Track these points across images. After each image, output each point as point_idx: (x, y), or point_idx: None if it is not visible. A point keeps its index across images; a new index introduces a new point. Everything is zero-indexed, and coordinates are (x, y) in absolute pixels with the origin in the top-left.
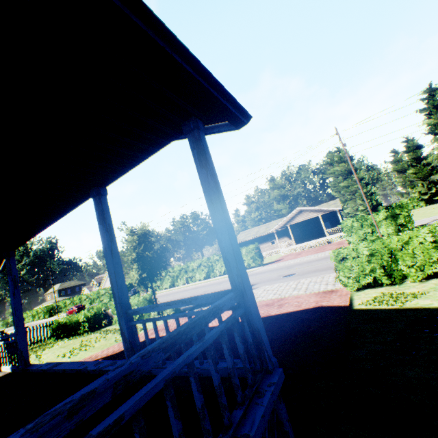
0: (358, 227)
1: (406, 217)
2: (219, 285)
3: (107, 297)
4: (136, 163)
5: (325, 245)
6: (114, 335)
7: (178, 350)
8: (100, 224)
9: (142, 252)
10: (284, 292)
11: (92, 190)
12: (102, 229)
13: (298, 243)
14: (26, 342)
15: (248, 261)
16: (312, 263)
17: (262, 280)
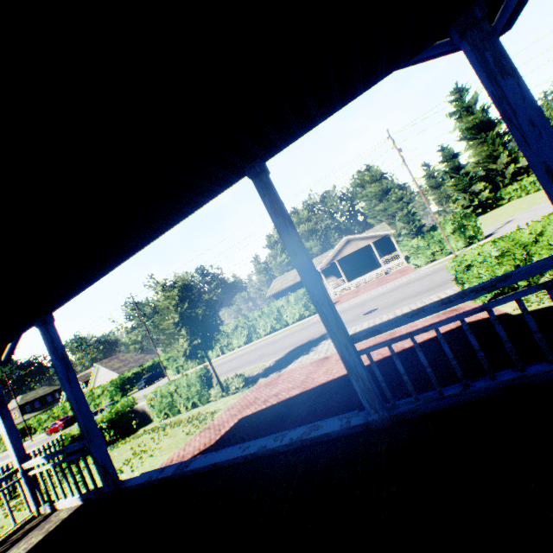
0: (424, 247)
1: (474, 227)
2: (276, 344)
3: (107, 397)
4: (340, 105)
5: (383, 277)
6: (176, 430)
7: (323, 410)
8: (277, 217)
9: (189, 310)
10: None
11: (249, 166)
12: (283, 223)
13: (348, 281)
14: (106, 450)
15: (299, 311)
16: (388, 294)
17: None
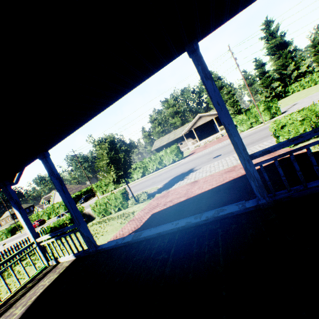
0: (246, 119)
1: (276, 107)
2: (161, 176)
3: (62, 208)
4: None
5: (220, 138)
6: (113, 222)
7: (205, 206)
8: (206, 79)
9: (115, 155)
10: (230, 163)
11: (189, 44)
12: (210, 84)
13: (199, 141)
14: (88, 229)
15: (172, 158)
16: (226, 147)
17: (198, 164)
